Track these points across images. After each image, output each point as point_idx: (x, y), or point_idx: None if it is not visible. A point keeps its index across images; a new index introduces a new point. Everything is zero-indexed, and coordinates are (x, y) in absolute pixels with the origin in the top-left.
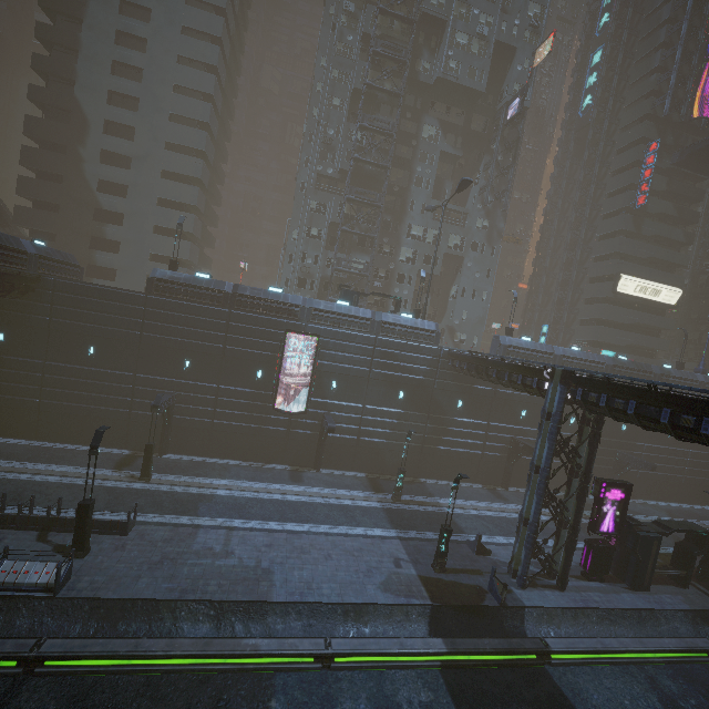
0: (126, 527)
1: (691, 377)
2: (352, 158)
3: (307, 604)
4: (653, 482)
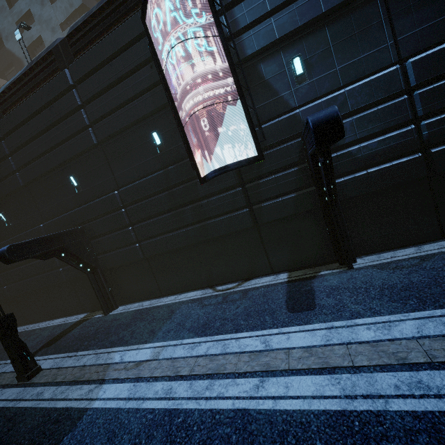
0: None
1: None
2: None
3: None
4: None
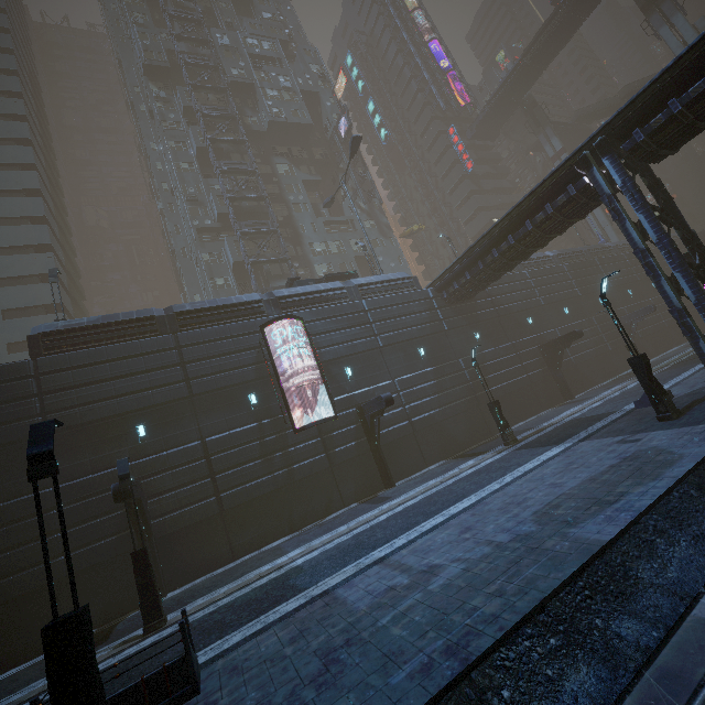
0: (189, 672)
1: (605, 246)
2: (227, 198)
3: (650, 511)
4: (652, 337)
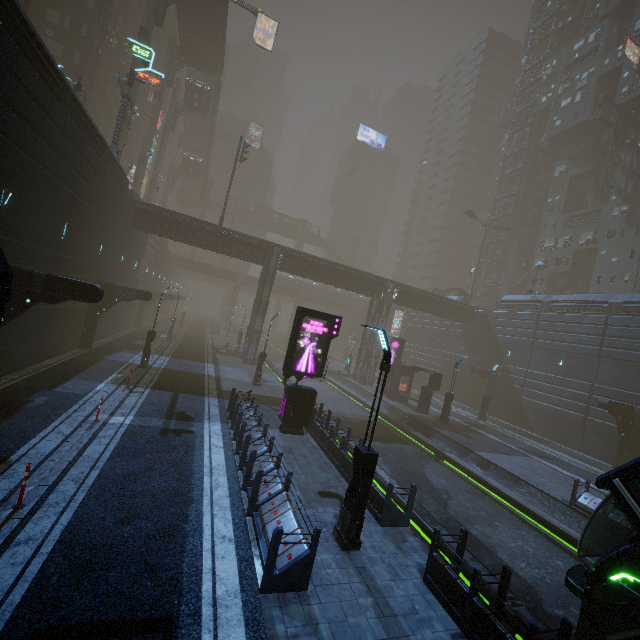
0: None
1: None
2: (489, 220)
3: None
4: None
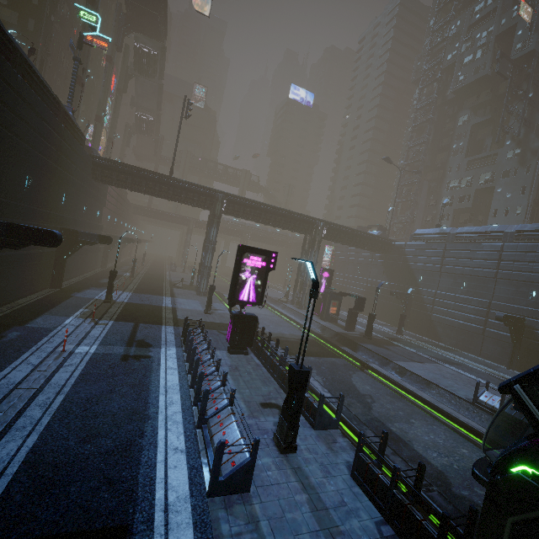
0: None
1: None
2: (404, 165)
3: None
4: None
